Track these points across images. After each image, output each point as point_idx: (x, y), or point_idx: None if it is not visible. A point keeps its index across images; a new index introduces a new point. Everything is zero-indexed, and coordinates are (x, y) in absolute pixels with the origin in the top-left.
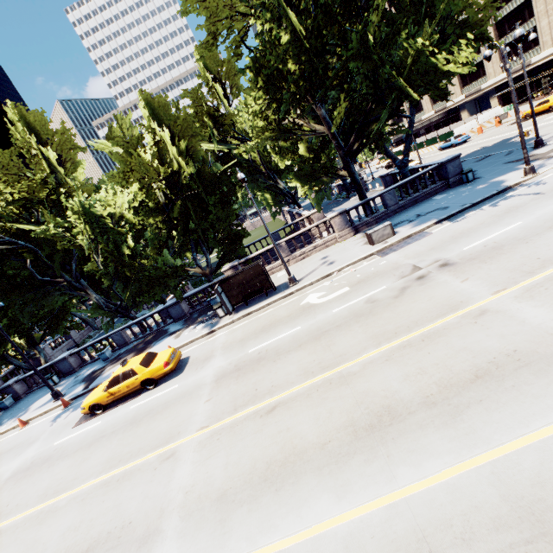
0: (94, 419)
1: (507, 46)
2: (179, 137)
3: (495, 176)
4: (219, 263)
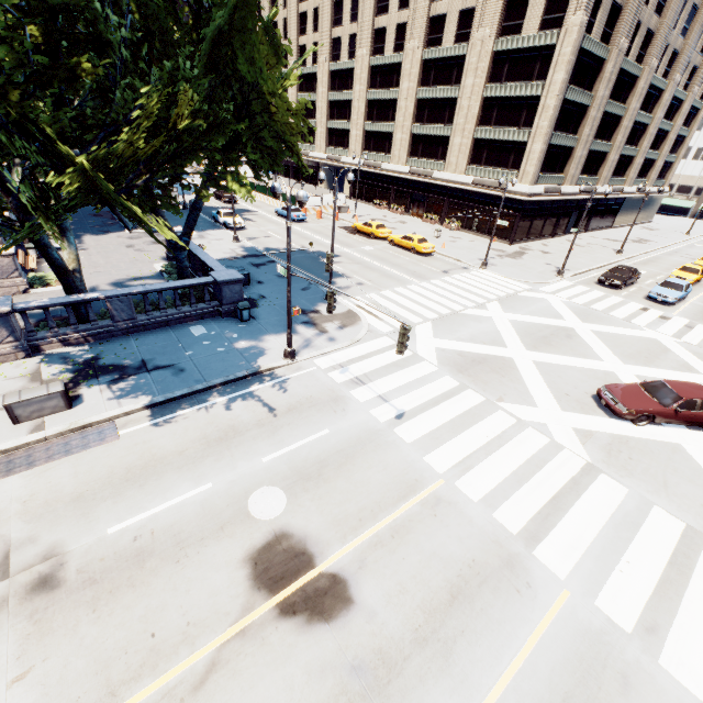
0: None
1: (371, 133)
2: None
3: (268, 331)
4: None
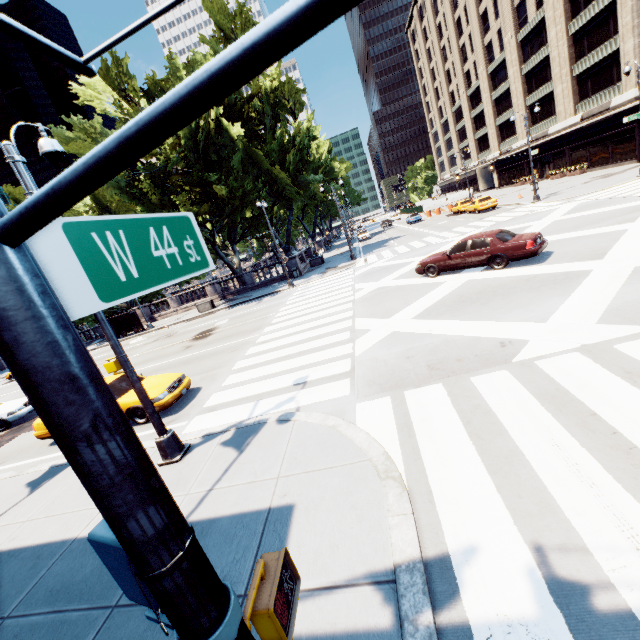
0: (11, 382)
1: (502, 125)
2: (116, 212)
3: (298, 279)
4: (141, 303)
